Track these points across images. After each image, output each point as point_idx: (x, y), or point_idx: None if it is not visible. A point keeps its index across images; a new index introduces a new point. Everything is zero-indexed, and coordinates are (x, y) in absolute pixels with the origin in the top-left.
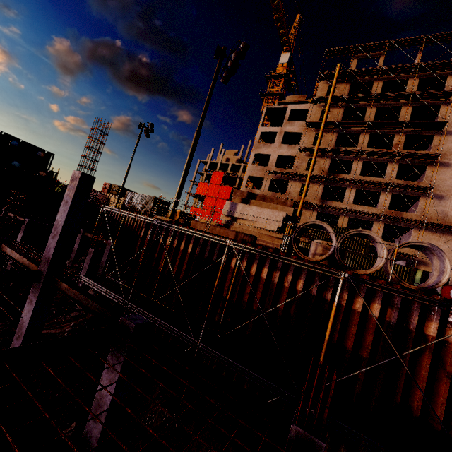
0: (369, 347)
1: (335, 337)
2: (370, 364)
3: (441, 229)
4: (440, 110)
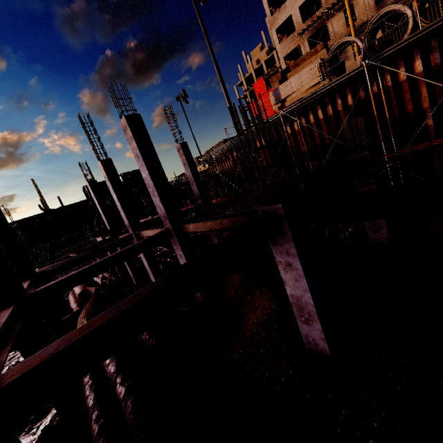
0: (426, 98)
1: (395, 113)
2: (434, 109)
3: None
4: None
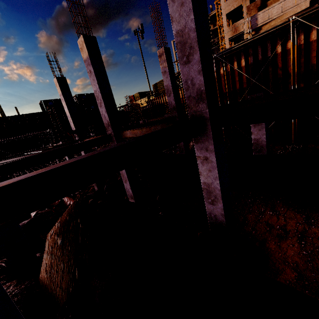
0: None
1: None
2: None
3: None
4: None
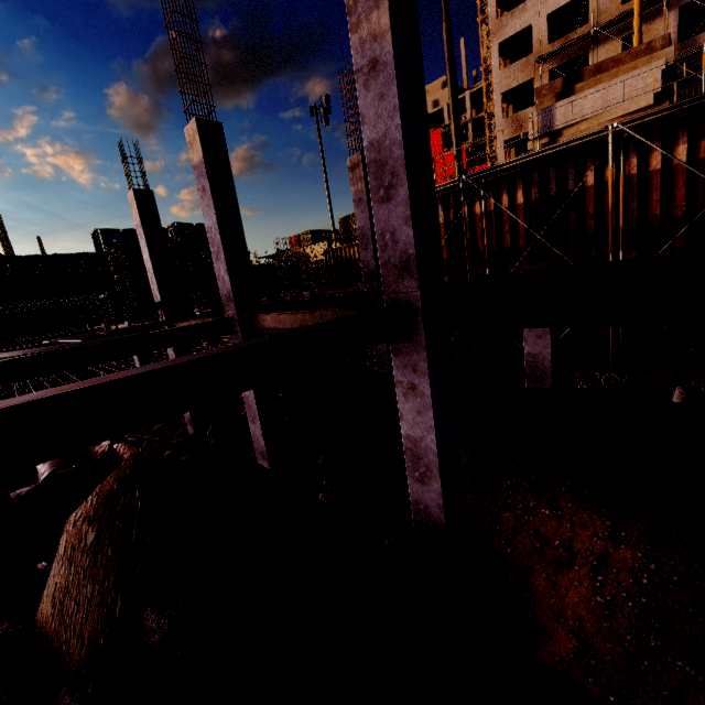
0: None
1: None
2: None
3: None
4: None
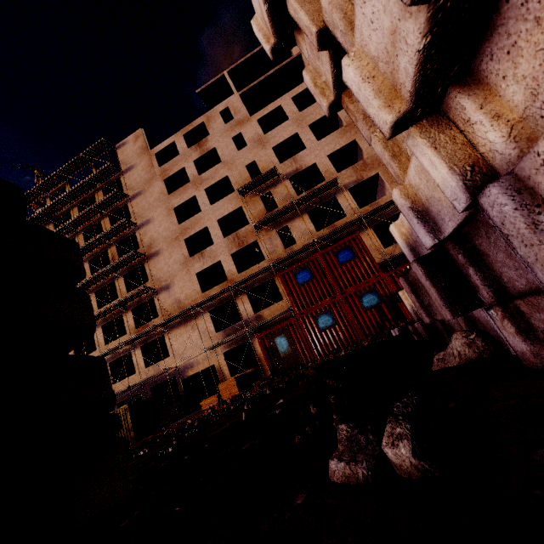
0: None
1: None
2: None
3: (184, 319)
4: (129, 208)
